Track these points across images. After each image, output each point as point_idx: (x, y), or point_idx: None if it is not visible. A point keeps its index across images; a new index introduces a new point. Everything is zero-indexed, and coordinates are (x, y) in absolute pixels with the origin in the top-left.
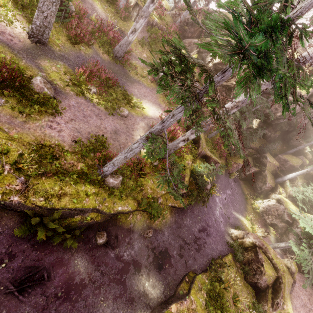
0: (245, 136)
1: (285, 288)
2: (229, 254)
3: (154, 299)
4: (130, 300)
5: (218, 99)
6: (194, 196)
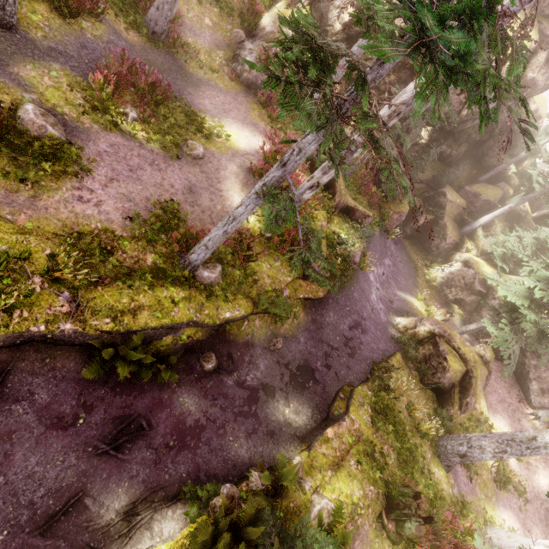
0: (410, 162)
1: (477, 383)
2: (396, 352)
3: (301, 427)
4: (269, 433)
5: (374, 112)
6: (337, 278)
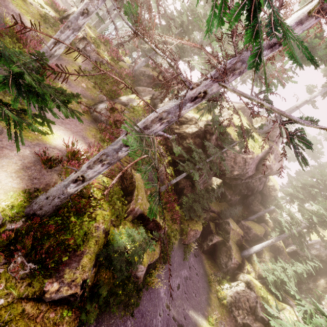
0: (202, 194)
1: None
2: None
3: None
4: None
5: None
6: (100, 299)
